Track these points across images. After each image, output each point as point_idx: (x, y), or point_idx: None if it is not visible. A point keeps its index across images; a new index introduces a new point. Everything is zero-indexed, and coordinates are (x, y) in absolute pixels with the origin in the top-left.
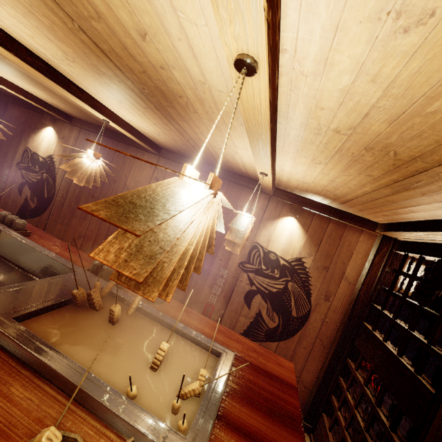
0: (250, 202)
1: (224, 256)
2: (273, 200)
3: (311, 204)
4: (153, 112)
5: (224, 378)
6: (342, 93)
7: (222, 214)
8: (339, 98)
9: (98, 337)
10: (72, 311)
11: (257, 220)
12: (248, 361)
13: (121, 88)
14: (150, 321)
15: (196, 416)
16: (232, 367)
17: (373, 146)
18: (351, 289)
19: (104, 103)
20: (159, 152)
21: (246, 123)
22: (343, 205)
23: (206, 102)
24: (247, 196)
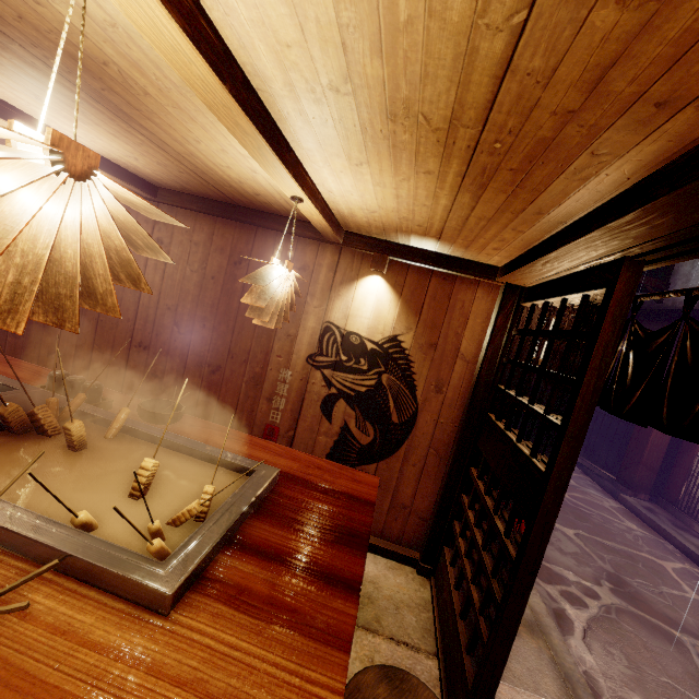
0: (311, 261)
1: (283, 350)
2: (346, 253)
3: (400, 250)
4: (94, 108)
5: (250, 497)
6: (289, 6)
7: (133, 218)
8: (292, 18)
9: (45, 467)
10: (4, 439)
11: (326, 287)
12: (305, 480)
13: (16, 64)
14: (145, 444)
15: (187, 540)
16: (275, 488)
17: (394, 110)
18: (471, 371)
19: (17, 104)
20: (155, 194)
21: (193, 88)
22: (442, 244)
23: (145, 68)
24: (306, 251)
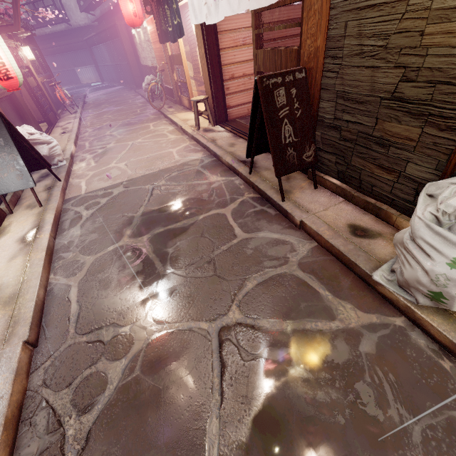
0: None
1: None
2: None
3: None
4: None
5: None
6: None
7: None
8: None
9: None
10: None
11: None
12: None
13: None
14: None
15: None
16: None
17: None
18: None
19: None
20: None
21: None
22: None
23: None
24: None
